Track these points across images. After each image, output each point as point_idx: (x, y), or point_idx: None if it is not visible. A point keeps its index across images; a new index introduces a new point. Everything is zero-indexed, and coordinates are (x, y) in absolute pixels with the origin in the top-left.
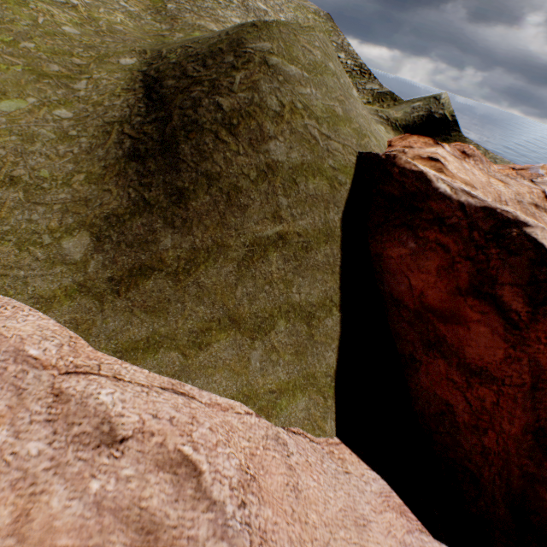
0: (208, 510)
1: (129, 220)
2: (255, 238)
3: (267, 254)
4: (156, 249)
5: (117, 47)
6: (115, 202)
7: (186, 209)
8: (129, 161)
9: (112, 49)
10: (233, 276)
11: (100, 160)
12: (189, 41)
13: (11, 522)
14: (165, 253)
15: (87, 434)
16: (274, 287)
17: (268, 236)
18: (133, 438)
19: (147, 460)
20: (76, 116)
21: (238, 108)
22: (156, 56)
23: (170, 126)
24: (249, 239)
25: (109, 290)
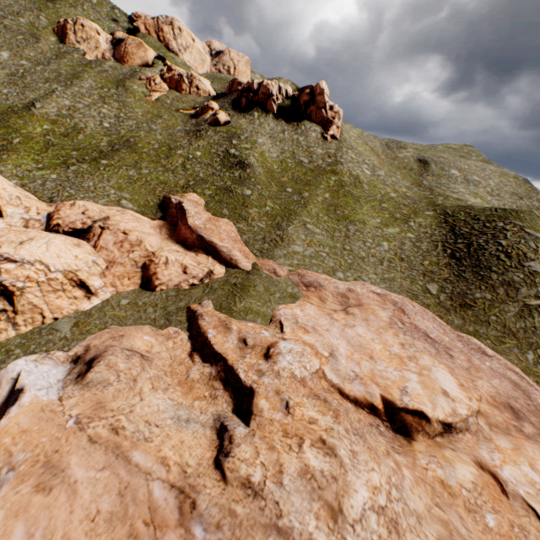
0: (535, 390)
1: (455, 283)
2: (524, 303)
3: (531, 312)
4: (472, 297)
5: (418, 207)
6: (446, 275)
7: (486, 283)
8: (450, 259)
9: (416, 208)
10: (513, 317)
11: (434, 257)
12: (462, 207)
13: (466, 360)
14: (476, 299)
15: (475, 349)
16: (537, 329)
17: (532, 304)
18: (493, 357)
19: (501, 365)
20: (415, 237)
21: (511, 244)
22: (444, 214)
23: (472, 247)
24: (521, 303)
25: (451, 308)
